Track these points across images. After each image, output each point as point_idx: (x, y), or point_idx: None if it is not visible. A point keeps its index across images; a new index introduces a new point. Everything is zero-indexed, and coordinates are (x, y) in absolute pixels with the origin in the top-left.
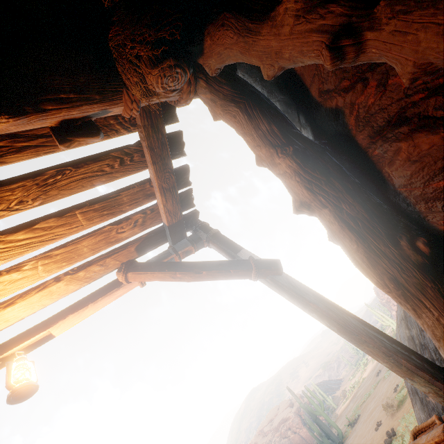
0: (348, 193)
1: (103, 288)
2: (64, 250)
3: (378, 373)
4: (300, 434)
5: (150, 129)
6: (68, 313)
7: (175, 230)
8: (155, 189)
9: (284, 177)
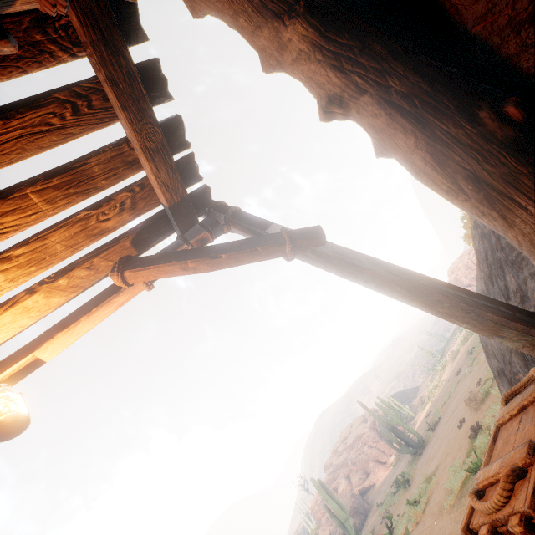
0: (396, 58)
1: (97, 298)
2: (26, 248)
3: (458, 372)
4: (378, 448)
5: (104, 48)
6: (55, 331)
7: (181, 213)
8: (138, 153)
9: (300, 63)
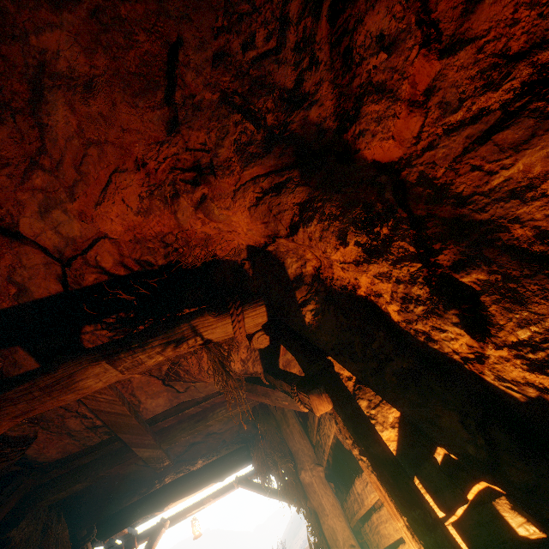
0: None
1: (226, 487)
2: None
3: None
4: None
5: None
6: (211, 498)
7: None
8: None
9: None
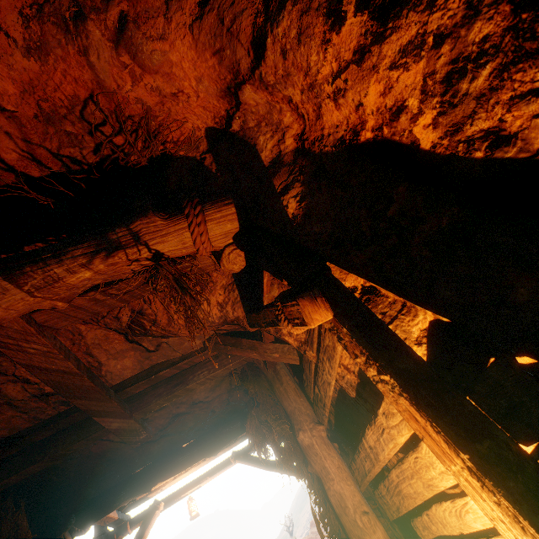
0: None
1: (223, 463)
2: None
3: None
4: None
5: None
6: (208, 476)
7: None
8: None
9: None
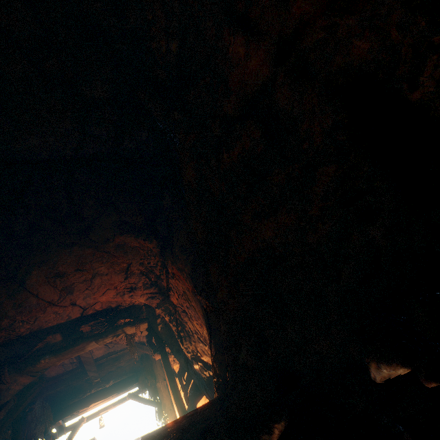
0: None
1: (122, 399)
2: None
3: None
4: None
5: None
6: (113, 405)
7: None
8: None
9: None
